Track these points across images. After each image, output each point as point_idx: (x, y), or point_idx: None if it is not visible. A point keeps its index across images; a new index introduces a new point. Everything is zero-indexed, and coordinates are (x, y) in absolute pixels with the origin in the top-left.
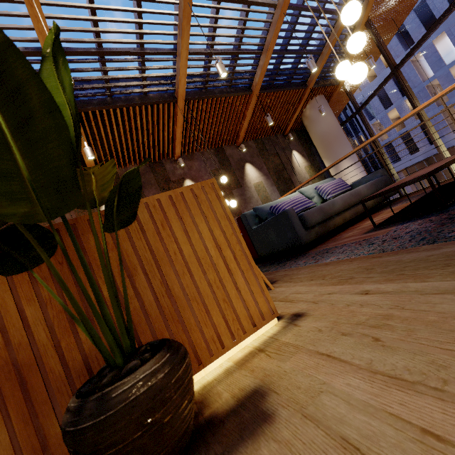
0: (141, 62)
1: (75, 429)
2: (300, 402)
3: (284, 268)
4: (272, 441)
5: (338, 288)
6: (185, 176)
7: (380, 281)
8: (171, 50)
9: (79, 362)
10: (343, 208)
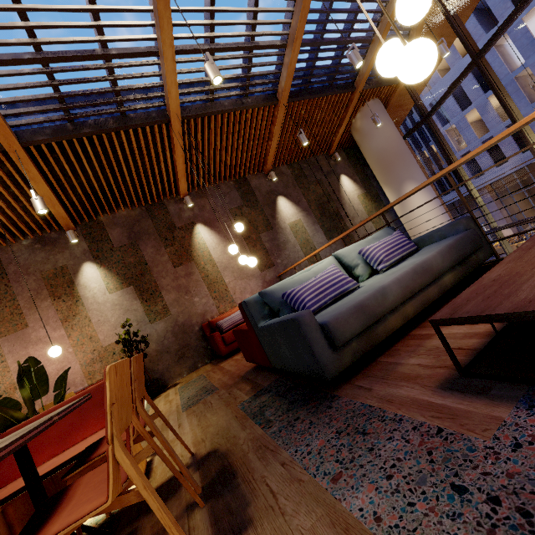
0: (108, 70)
1: None
2: None
3: (287, 445)
4: None
5: None
6: (196, 220)
7: None
8: (150, 48)
9: None
10: (402, 299)
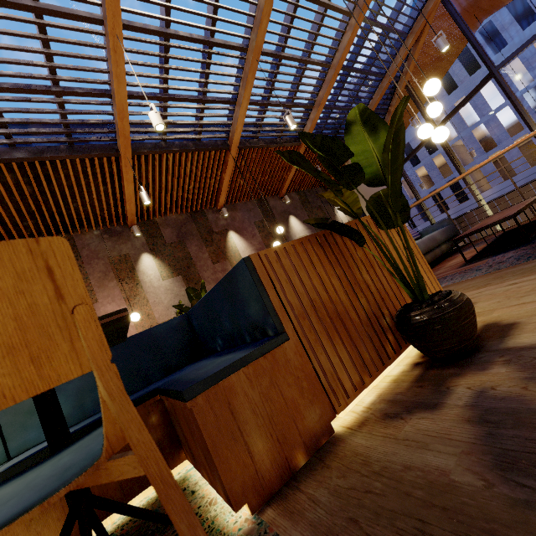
0: (201, 109)
1: (443, 313)
2: (528, 315)
3: None
4: (529, 324)
5: (483, 289)
6: (229, 227)
7: (519, 278)
8: (231, 99)
9: (365, 318)
10: (425, 251)
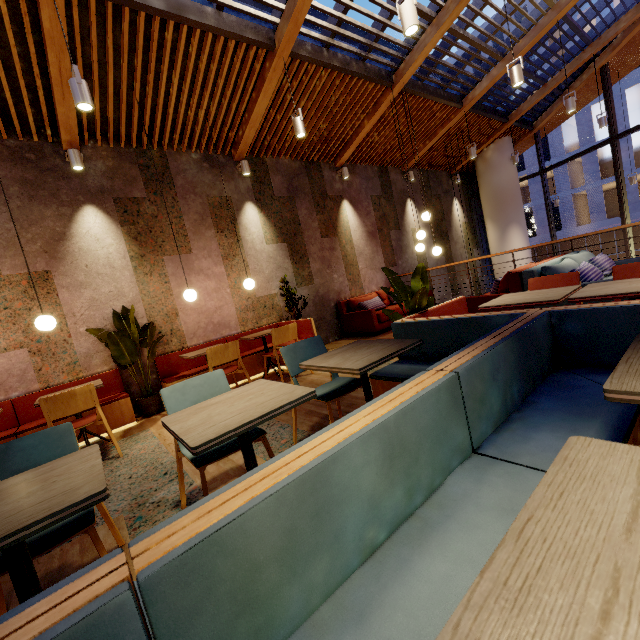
0: (390, 14)
1: None
2: None
3: None
4: None
5: None
6: (344, 195)
7: None
8: (430, 12)
9: None
10: None
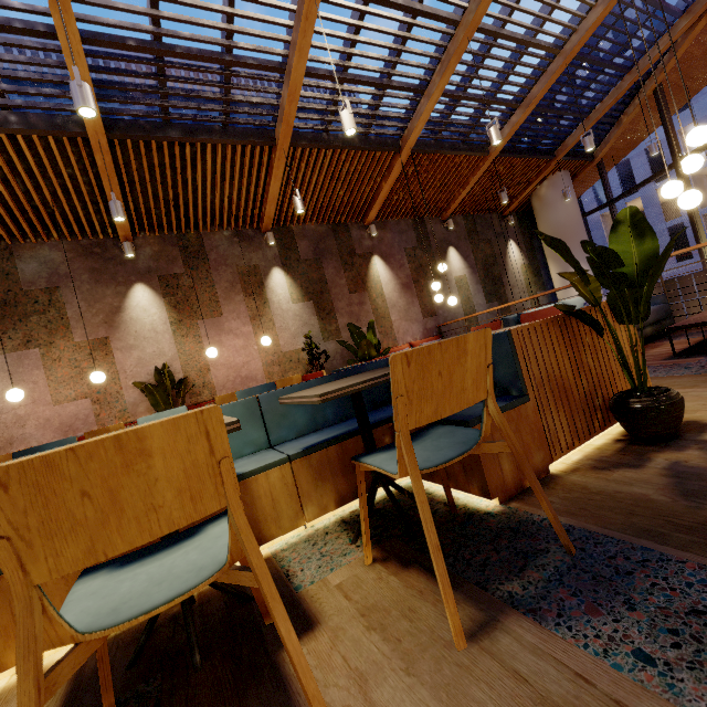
0: (380, 96)
1: (659, 405)
2: None
3: None
4: None
5: (689, 390)
6: (374, 251)
7: None
8: (420, 87)
9: (583, 395)
10: None
